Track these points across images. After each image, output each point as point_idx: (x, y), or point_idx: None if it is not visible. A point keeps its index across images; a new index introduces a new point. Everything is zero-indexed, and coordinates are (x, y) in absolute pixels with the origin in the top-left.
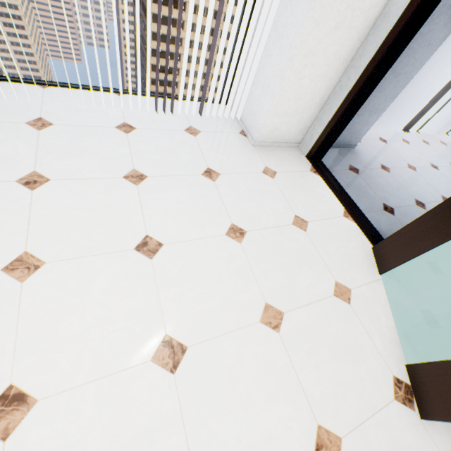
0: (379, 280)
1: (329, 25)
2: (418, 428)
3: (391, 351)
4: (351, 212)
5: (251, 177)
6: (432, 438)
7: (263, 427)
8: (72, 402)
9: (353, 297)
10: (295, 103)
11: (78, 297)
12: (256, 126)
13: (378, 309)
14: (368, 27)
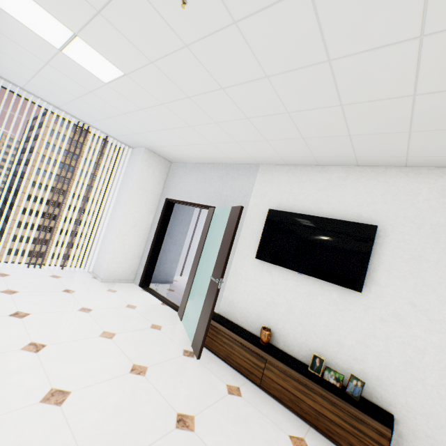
0: (181, 323)
1: (131, 225)
2: (196, 362)
3: (184, 342)
4: (167, 303)
5: (98, 292)
6: (203, 364)
7: (98, 365)
8: None
9: (163, 328)
10: (124, 256)
11: None
12: (102, 270)
13: (179, 331)
14: (150, 226)
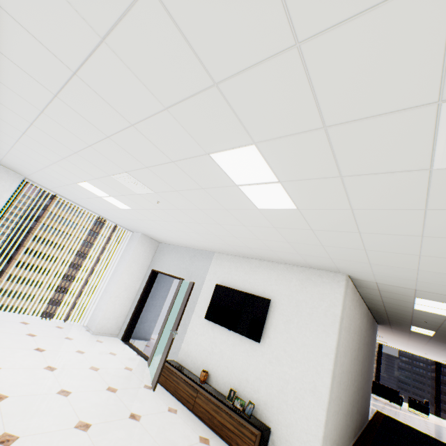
0: (148, 368)
1: (123, 289)
2: (151, 392)
3: (147, 380)
4: (141, 354)
5: (90, 341)
6: (156, 394)
7: (87, 383)
8: (15, 370)
9: (134, 370)
10: (114, 313)
11: (12, 354)
12: (95, 324)
13: (145, 373)
14: (137, 290)
